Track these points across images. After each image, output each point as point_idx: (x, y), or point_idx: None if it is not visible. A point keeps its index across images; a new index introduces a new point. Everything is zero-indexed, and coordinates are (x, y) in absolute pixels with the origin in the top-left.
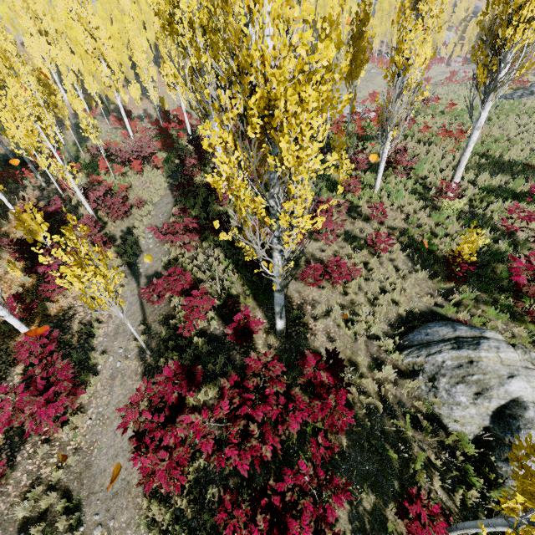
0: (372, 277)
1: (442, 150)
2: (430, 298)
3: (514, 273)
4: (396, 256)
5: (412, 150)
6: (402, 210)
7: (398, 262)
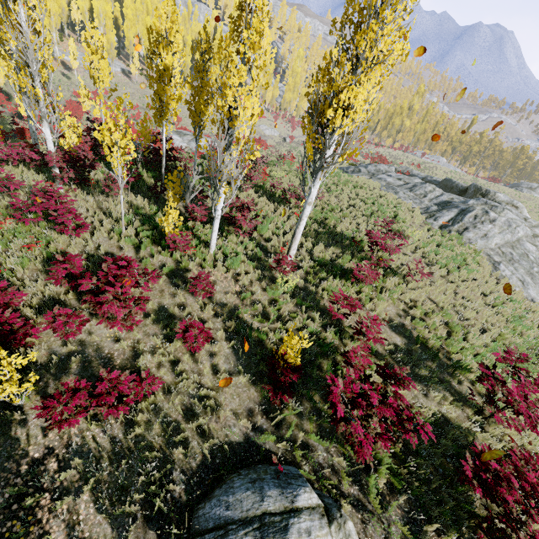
0: (179, 387)
1: (289, 210)
2: (250, 416)
3: (332, 400)
4: (219, 348)
5: (261, 205)
6: (238, 279)
7: (218, 360)
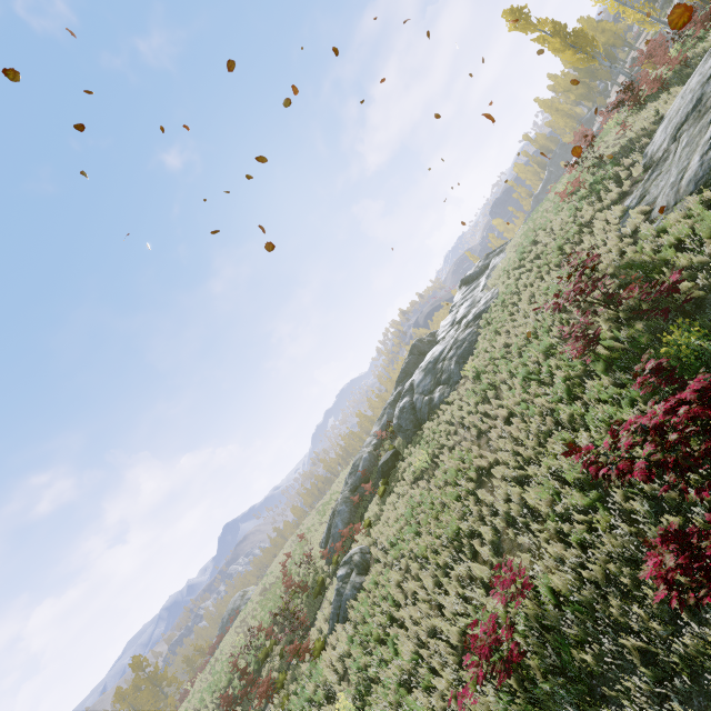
0: None
1: None
2: None
3: None
4: None
5: None
6: None
7: None
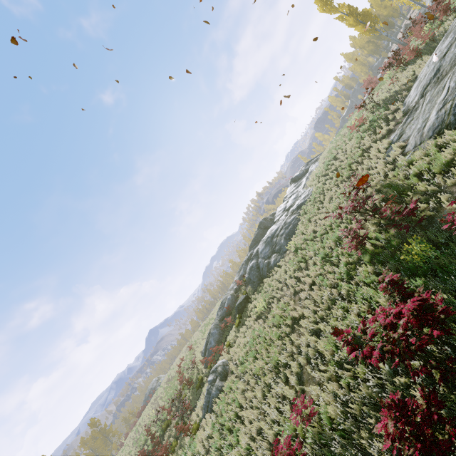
0: None
1: None
2: None
3: None
4: None
5: None
6: None
7: None
